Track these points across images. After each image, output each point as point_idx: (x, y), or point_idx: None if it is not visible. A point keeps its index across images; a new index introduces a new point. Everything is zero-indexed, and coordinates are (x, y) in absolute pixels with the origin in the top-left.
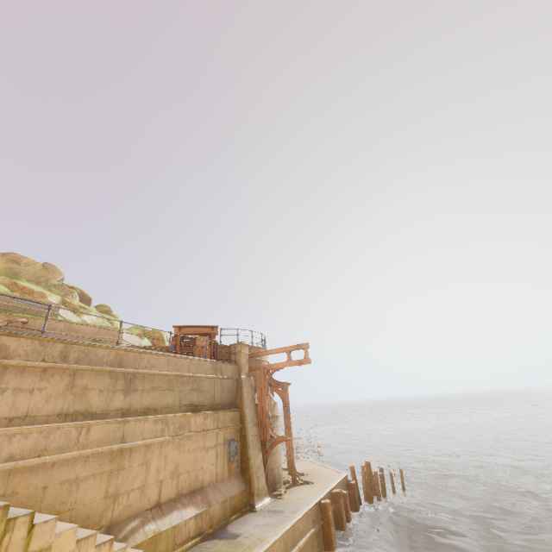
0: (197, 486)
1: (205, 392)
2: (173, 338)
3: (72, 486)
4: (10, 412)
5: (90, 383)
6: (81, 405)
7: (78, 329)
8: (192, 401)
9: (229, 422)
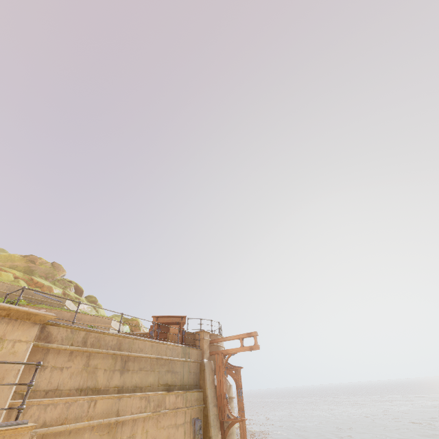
0: None
1: (177, 374)
2: (152, 326)
3: None
4: (47, 386)
5: (99, 363)
6: (91, 382)
7: (79, 318)
8: (167, 381)
9: (195, 401)
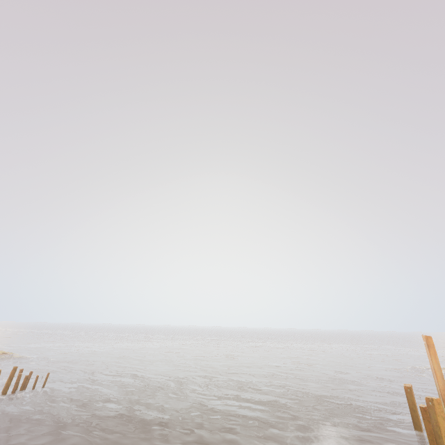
0: None
1: None
2: None
3: None
4: None
5: None
6: None
7: None
8: None
9: None
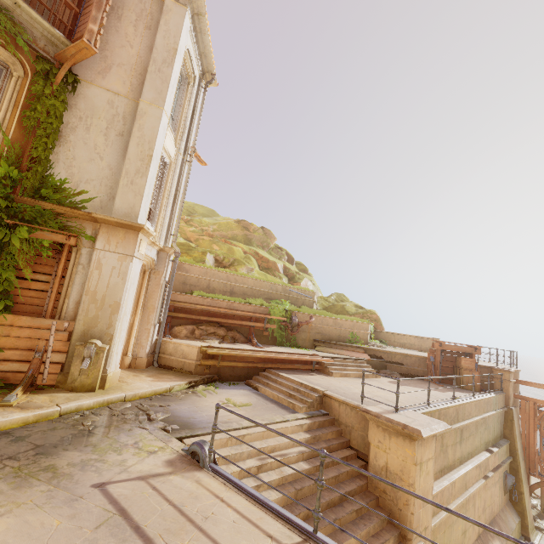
0: (492, 516)
1: (490, 428)
2: (431, 350)
3: (451, 528)
4: None
5: (447, 440)
6: (445, 460)
7: (340, 324)
8: (485, 439)
9: (504, 455)
